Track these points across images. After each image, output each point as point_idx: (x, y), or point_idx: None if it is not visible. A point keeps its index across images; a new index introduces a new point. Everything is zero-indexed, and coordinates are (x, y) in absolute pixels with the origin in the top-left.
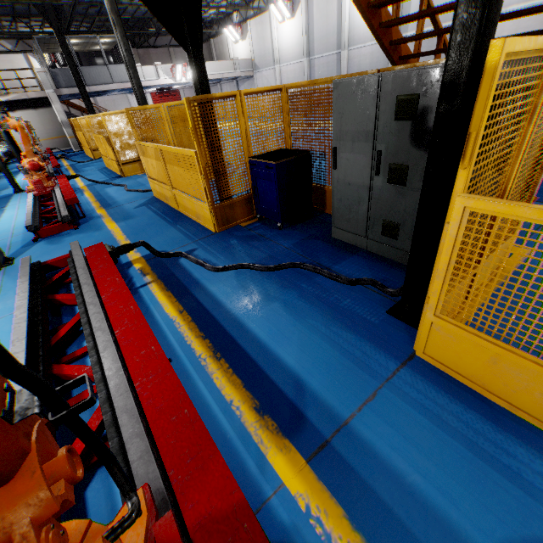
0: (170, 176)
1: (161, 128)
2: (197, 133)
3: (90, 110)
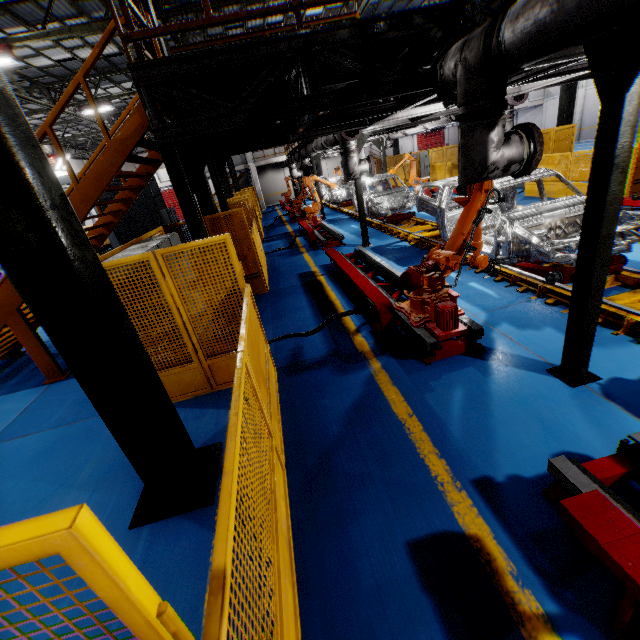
0: (572, 173)
1: (546, 147)
2: (639, 136)
3: (396, 151)
